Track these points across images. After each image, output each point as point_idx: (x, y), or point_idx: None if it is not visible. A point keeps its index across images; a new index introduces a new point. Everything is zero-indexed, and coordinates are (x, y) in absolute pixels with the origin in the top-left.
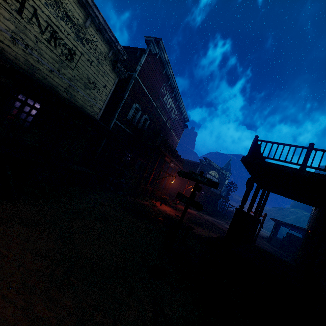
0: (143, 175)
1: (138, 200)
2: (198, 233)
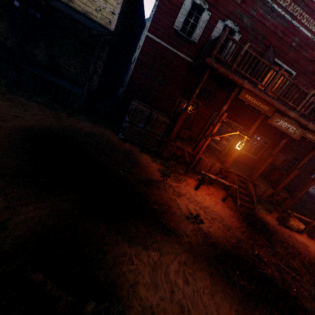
0: (176, 122)
1: (140, 155)
2: (142, 280)
